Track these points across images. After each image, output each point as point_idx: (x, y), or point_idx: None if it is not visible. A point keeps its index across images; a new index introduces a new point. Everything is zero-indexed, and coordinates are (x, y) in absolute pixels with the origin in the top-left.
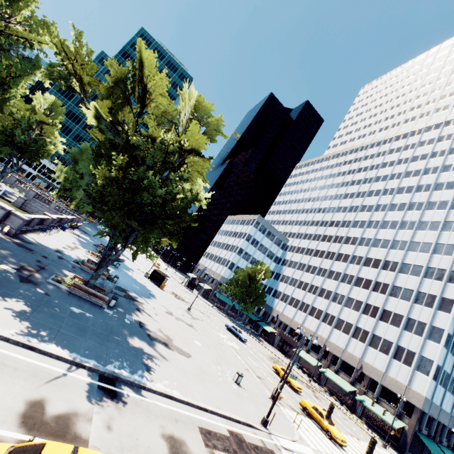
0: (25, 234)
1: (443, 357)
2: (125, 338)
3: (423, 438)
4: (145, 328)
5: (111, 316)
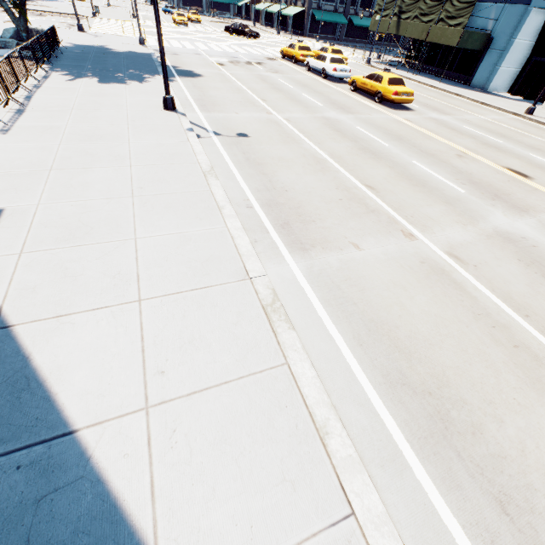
0: None
1: None
2: None
3: (320, 13)
4: None
5: None
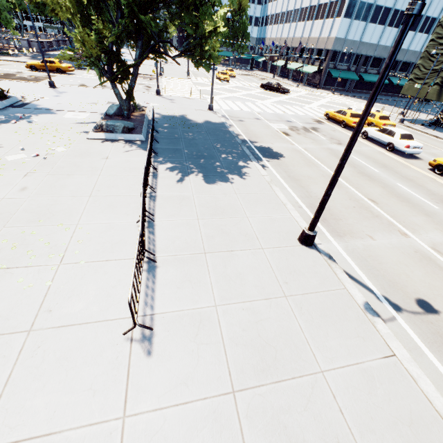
0: (47, 53)
1: None
2: None
3: (335, 71)
4: None
5: None
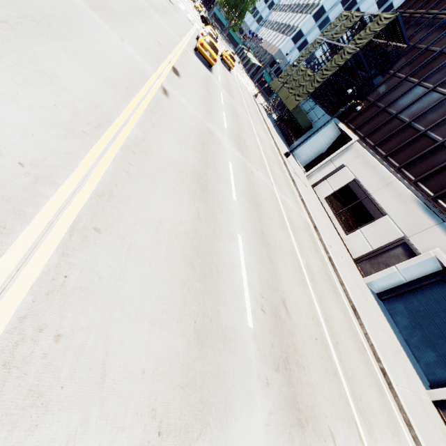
0: None
1: (310, 28)
2: None
3: (268, 76)
4: None
5: None
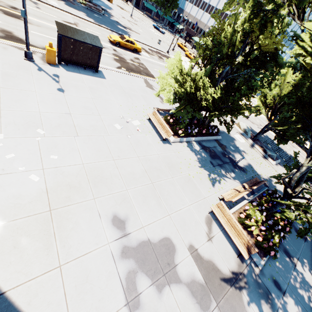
0: None
1: None
2: (117, 26)
3: None
4: (119, 24)
5: (106, 18)
